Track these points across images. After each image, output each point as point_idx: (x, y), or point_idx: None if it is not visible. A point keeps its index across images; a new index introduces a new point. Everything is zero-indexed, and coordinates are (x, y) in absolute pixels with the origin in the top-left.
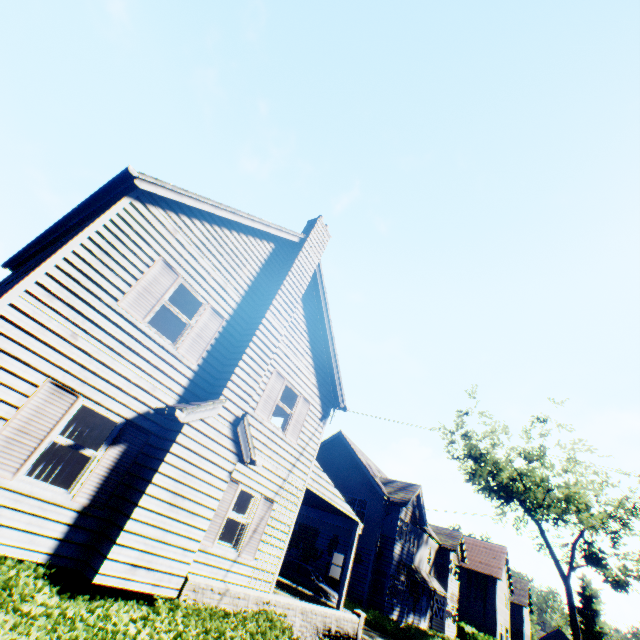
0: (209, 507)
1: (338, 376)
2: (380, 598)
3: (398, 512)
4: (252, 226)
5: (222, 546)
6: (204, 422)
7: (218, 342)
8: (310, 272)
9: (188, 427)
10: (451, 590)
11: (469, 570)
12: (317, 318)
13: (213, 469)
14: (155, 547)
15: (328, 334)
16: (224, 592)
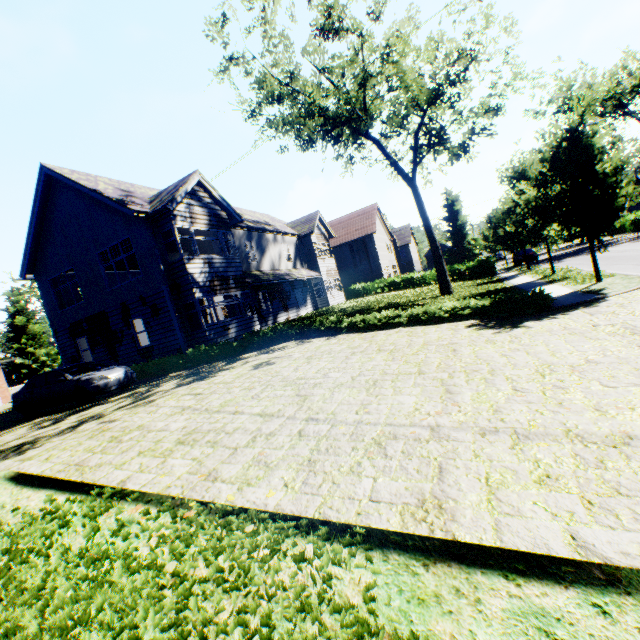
0: None
1: None
2: (200, 332)
3: (171, 224)
4: None
5: None
6: None
7: None
8: None
9: None
10: (326, 269)
11: (349, 243)
12: None
13: None
14: None
15: None
16: None
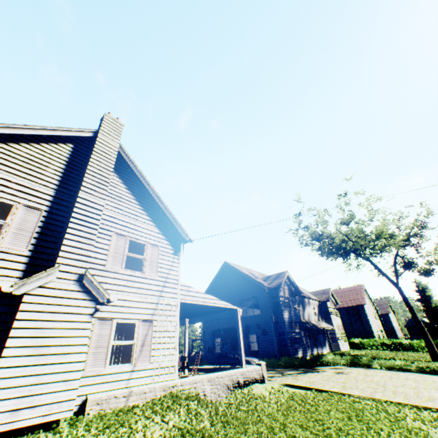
0: (80, 344)
1: (175, 220)
2: (286, 348)
3: (278, 293)
4: (36, 134)
5: (116, 366)
6: (46, 288)
7: (44, 229)
8: (113, 154)
9: (29, 296)
10: (336, 324)
11: (345, 308)
12: (141, 187)
13: (71, 318)
14: (33, 390)
15: (153, 194)
16: (129, 394)
